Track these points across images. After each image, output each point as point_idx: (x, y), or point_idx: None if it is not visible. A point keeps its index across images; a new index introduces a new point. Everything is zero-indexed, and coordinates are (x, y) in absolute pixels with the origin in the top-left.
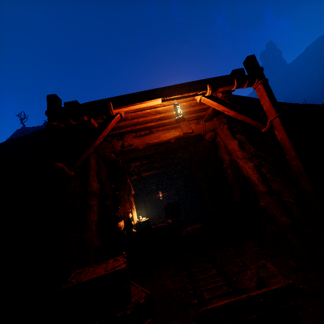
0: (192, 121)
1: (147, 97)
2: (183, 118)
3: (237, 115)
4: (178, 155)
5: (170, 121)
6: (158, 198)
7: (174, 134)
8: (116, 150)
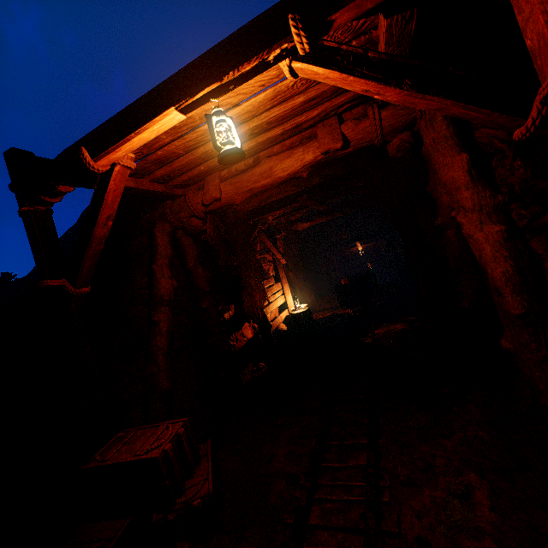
0: (352, 110)
1: (144, 113)
2: (233, 154)
3: (410, 98)
4: (359, 183)
5: (284, 129)
6: (357, 253)
7: (302, 160)
8: (196, 212)
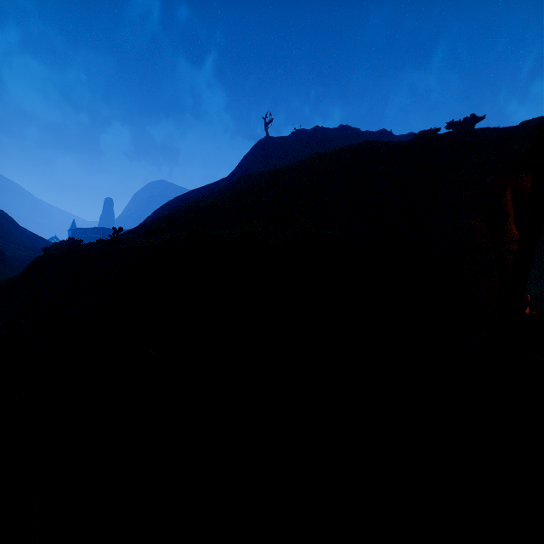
0: None
1: None
2: None
3: None
4: None
5: None
6: None
7: None
8: None
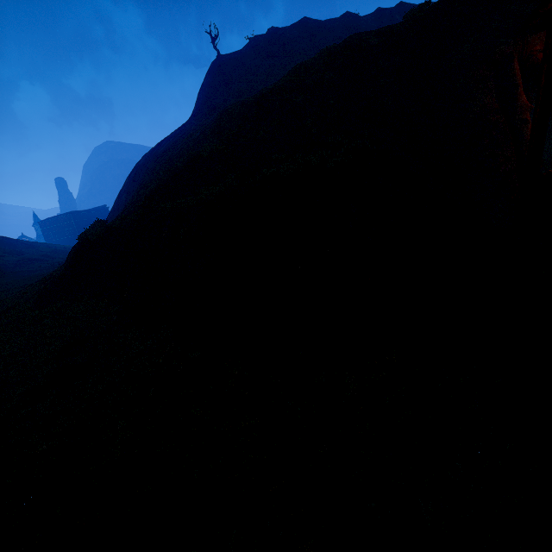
0: None
1: None
2: None
3: None
4: None
5: None
6: None
7: None
8: None
